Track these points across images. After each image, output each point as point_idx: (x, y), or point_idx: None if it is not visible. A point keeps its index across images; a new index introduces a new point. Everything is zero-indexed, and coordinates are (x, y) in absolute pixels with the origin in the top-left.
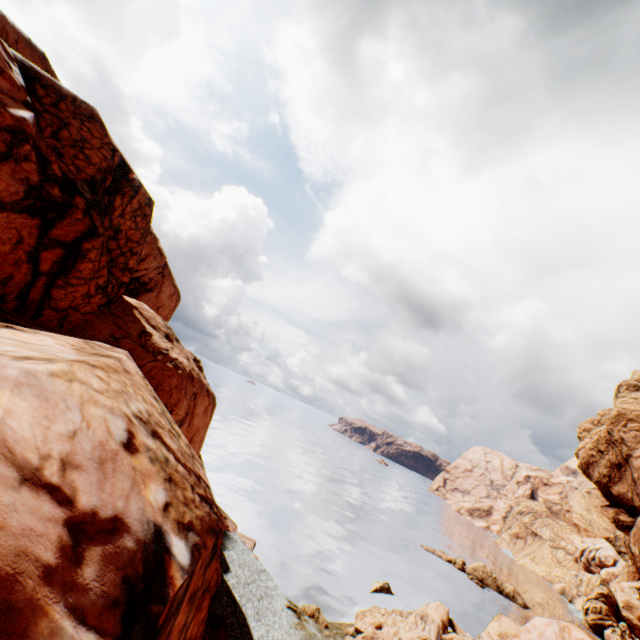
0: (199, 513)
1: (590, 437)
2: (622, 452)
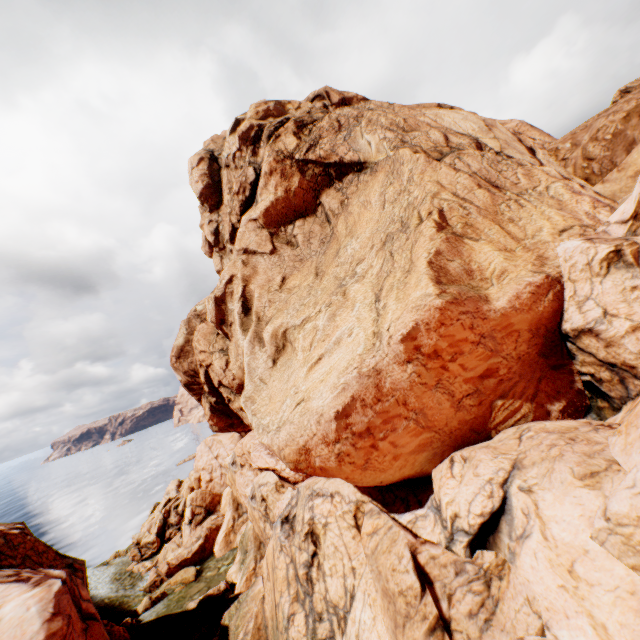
0: (15, 523)
1: None
2: None
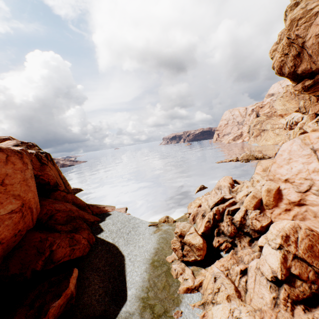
0: None
1: (278, 52)
2: (299, 44)
